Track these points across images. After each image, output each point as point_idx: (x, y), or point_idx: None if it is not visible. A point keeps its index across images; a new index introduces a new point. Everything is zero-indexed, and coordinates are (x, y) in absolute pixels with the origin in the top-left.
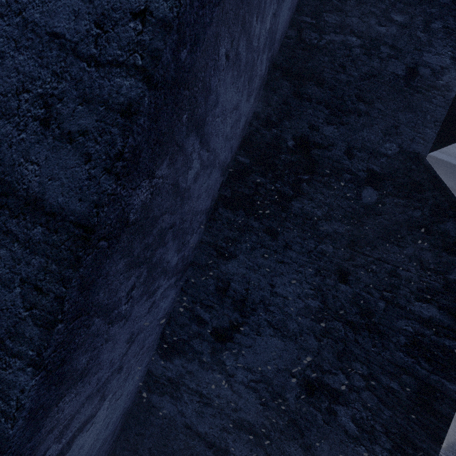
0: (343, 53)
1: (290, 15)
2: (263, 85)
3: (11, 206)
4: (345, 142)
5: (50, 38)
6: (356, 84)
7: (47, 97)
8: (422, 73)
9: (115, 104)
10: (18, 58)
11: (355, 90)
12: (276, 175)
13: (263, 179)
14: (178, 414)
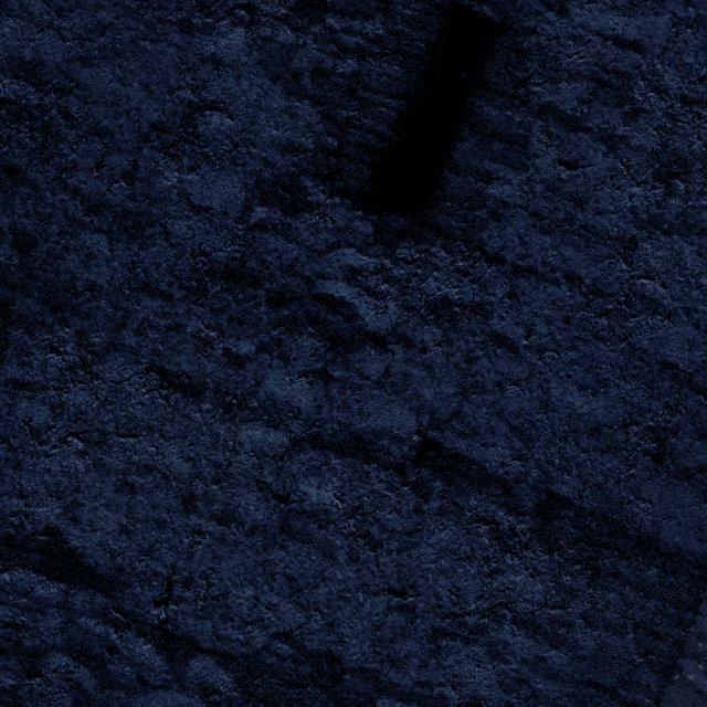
0: None
1: None
2: None
3: (620, 547)
4: None
5: (661, 368)
6: None
7: (659, 431)
8: None
9: None
10: (624, 387)
11: None
12: None
13: None
14: None
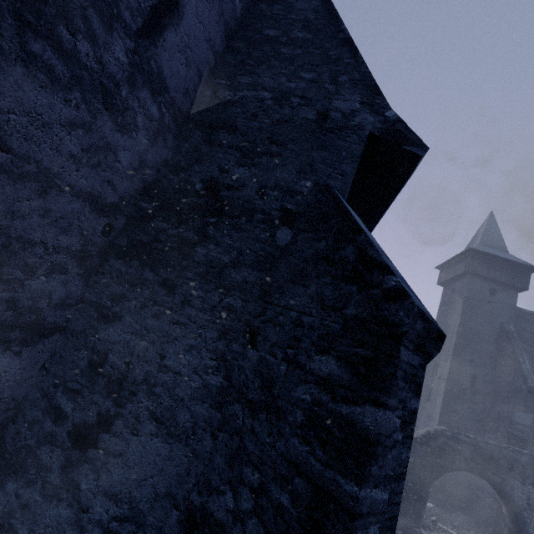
0: (256, 105)
1: (197, 74)
2: (171, 134)
3: None
4: (257, 182)
5: None
6: (268, 129)
7: None
8: (333, 117)
9: None
10: None
11: (267, 135)
12: (180, 220)
13: (166, 225)
14: None
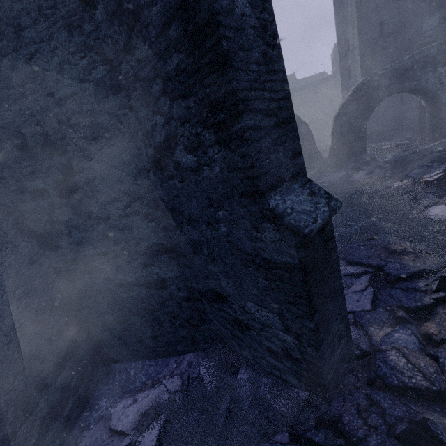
0: None
1: None
2: None
3: None
4: None
5: None
6: None
7: None
8: None
9: None
10: None
11: None
12: None
13: None
14: (105, 282)
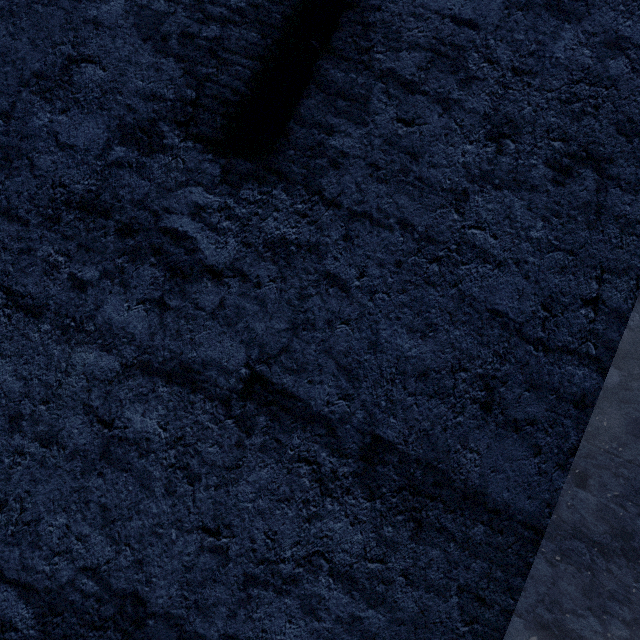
0: None
1: None
2: None
3: (446, 499)
4: None
5: (491, 315)
6: None
7: (488, 379)
8: None
9: (567, 393)
10: (454, 332)
11: None
12: None
13: None
14: None
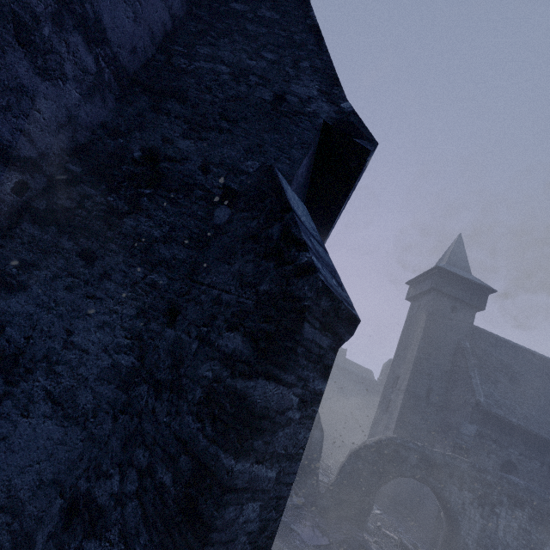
0: (211, 78)
1: (148, 34)
2: (112, 94)
3: None
4: (201, 157)
5: None
6: (221, 104)
7: None
8: (289, 100)
9: None
10: None
11: (219, 110)
12: (112, 187)
13: (94, 191)
14: None
